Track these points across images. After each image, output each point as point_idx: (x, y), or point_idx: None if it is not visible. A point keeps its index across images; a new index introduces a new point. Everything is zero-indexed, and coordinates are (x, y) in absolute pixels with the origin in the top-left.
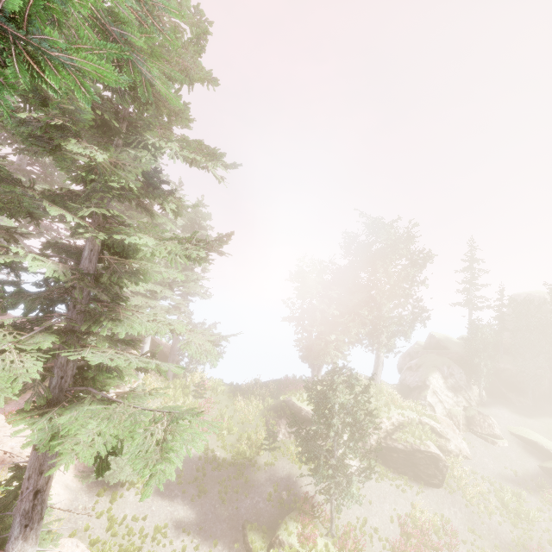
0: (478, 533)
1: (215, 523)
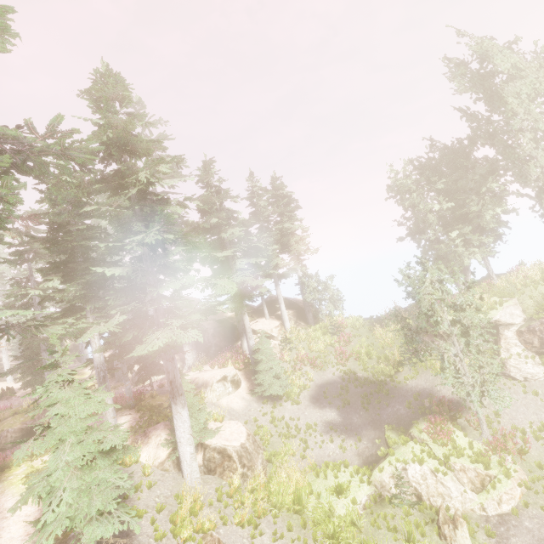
0: None
1: (360, 425)
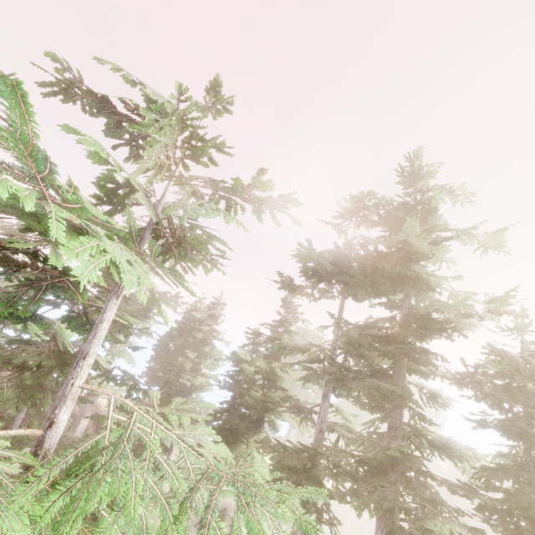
0: None
1: None
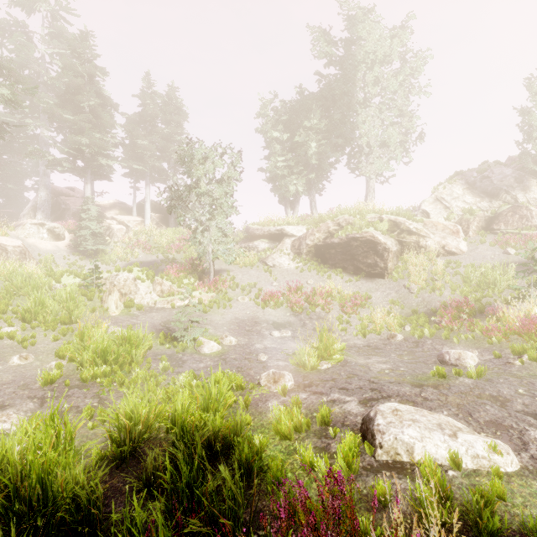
0: (404, 306)
1: None
